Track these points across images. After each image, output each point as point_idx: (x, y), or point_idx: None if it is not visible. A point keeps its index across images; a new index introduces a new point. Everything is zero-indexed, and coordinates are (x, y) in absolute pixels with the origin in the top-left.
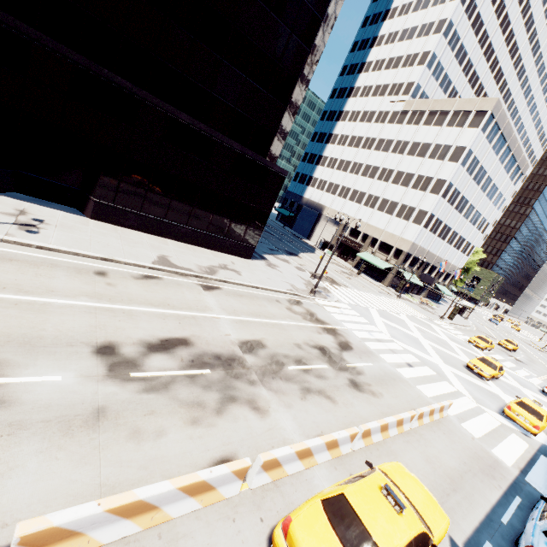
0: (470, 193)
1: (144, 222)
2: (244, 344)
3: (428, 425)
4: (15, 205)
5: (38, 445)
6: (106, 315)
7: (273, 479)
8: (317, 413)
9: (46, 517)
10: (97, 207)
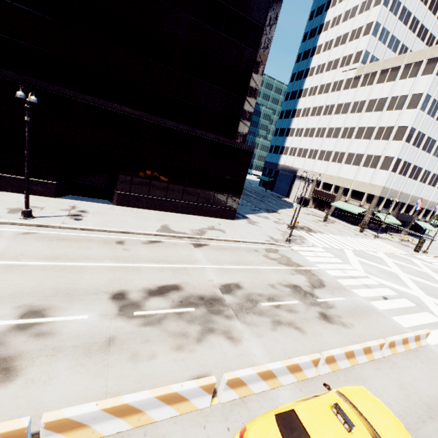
0: (436, 133)
1: (152, 202)
2: (224, 287)
3: (403, 353)
4: (70, 203)
5: (68, 363)
6: (121, 272)
7: (240, 396)
8: (286, 341)
9: (62, 411)
10: (119, 197)
